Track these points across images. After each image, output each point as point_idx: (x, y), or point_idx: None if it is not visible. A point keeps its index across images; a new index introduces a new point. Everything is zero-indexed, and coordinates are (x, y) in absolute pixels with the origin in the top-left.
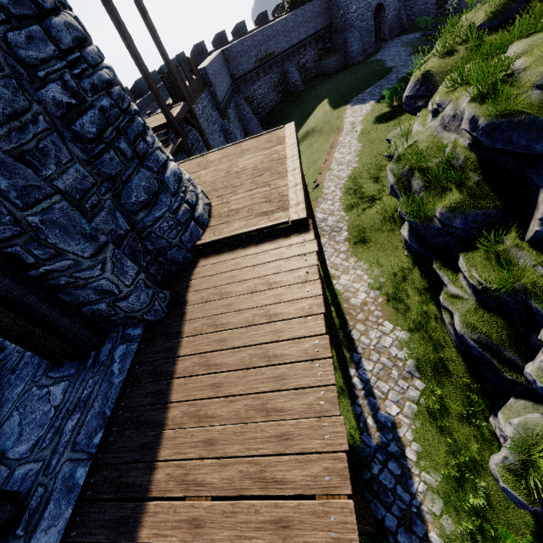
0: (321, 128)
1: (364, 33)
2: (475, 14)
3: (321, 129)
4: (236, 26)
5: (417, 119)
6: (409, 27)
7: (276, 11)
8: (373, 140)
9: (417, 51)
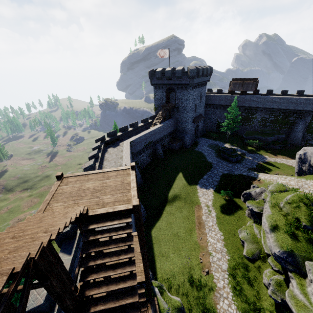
0: (184, 197)
1: (191, 135)
2: (296, 212)
3: (185, 198)
4: (133, 123)
5: (292, 280)
6: (206, 133)
7: (151, 117)
8: (228, 231)
9: (219, 155)
